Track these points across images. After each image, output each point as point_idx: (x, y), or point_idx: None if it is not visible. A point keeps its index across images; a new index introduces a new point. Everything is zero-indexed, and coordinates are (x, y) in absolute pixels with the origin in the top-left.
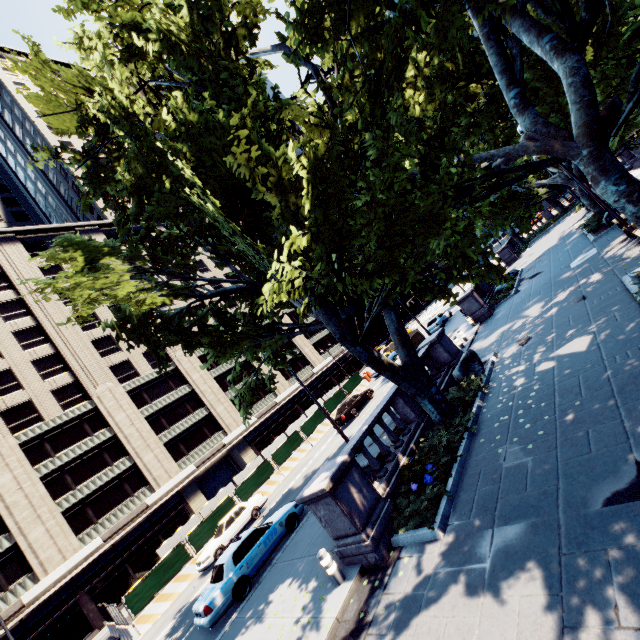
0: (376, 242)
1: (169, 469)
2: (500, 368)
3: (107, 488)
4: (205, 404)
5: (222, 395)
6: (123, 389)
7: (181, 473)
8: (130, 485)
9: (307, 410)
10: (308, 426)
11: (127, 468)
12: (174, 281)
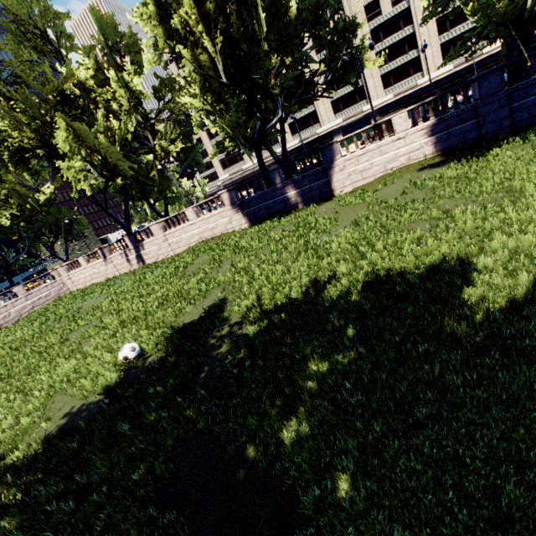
0: (287, 109)
1: (329, 118)
2: None
3: (304, 119)
4: (361, 77)
5: (376, 71)
6: (317, 60)
7: (334, 122)
8: (313, 120)
9: None
10: (370, 132)
11: (313, 111)
12: None
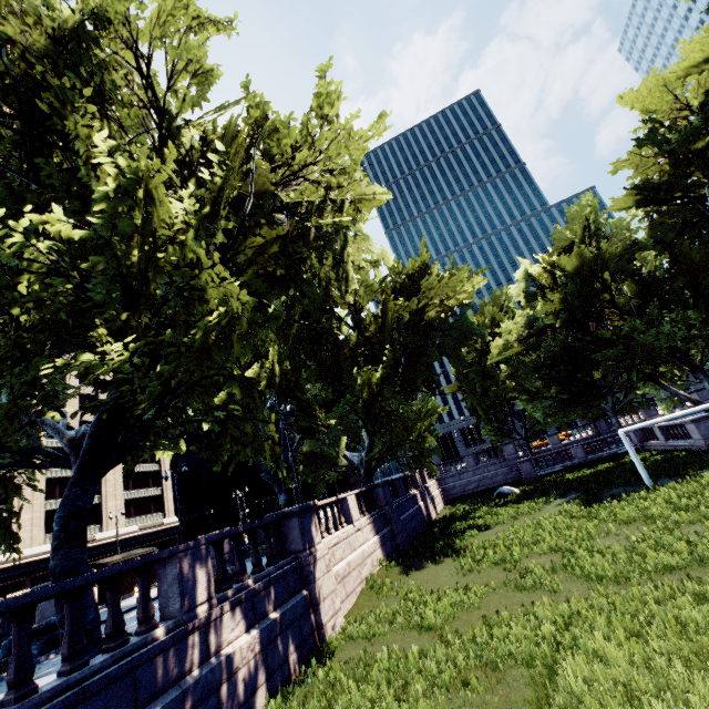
0: None
1: None
2: (39, 665)
3: None
4: None
5: None
6: None
7: None
8: None
9: (15, 593)
10: None
11: None
12: (2, 344)
